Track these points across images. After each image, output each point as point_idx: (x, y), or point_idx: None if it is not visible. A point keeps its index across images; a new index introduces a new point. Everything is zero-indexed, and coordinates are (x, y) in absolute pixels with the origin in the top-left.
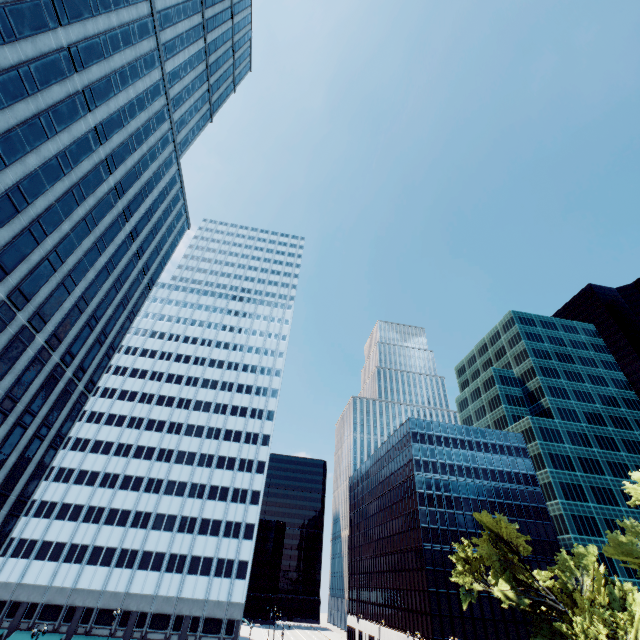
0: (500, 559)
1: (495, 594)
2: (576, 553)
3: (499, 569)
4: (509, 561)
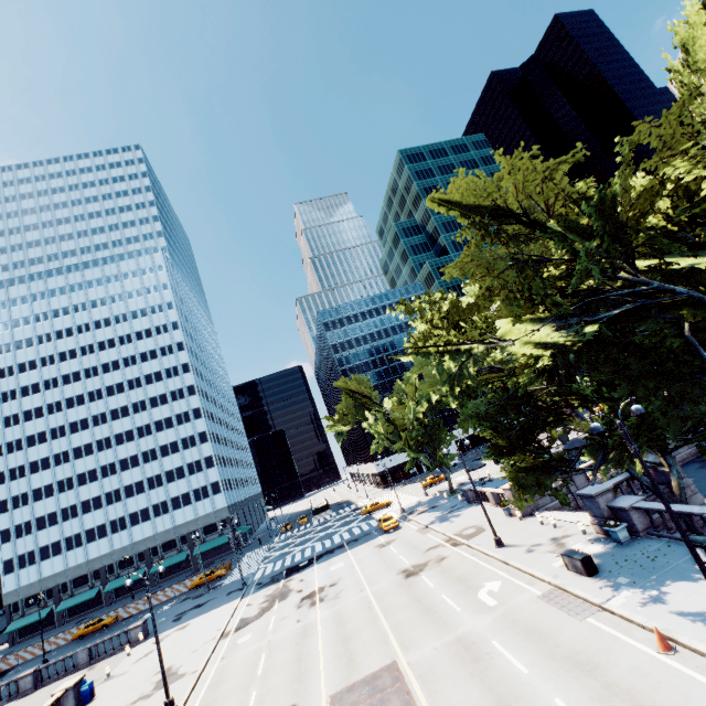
0: (355, 406)
1: (363, 426)
2: (405, 378)
3: (355, 412)
4: (369, 402)
